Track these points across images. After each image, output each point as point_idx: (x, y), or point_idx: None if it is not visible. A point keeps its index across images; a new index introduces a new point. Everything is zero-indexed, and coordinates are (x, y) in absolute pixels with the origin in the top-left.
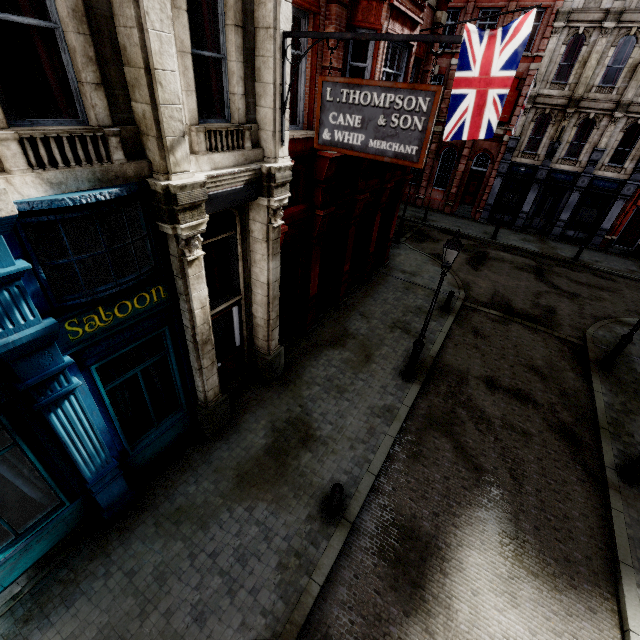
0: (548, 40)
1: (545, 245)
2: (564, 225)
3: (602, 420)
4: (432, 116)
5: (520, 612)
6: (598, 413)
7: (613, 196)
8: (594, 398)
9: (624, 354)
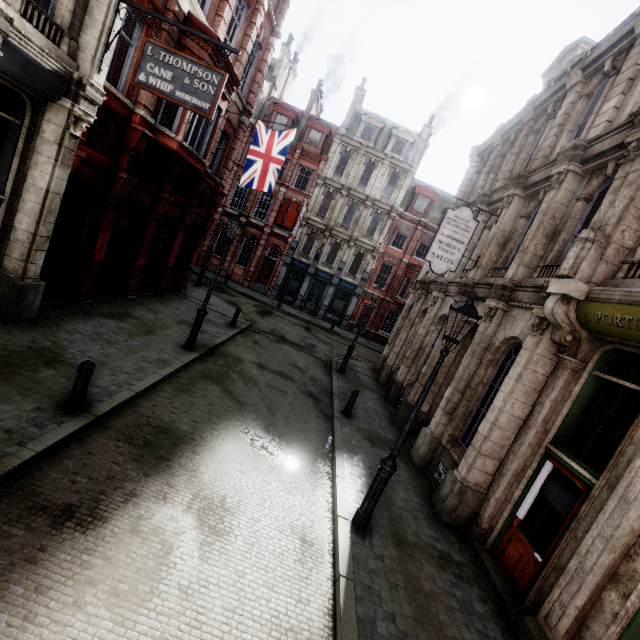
0: (314, 188)
1: (314, 319)
2: (326, 309)
3: (336, 391)
4: (221, 88)
5: (260, 473)
6: (334, 388)
7: (352, 294)
8: (333, 383)
9: (353, 369)
